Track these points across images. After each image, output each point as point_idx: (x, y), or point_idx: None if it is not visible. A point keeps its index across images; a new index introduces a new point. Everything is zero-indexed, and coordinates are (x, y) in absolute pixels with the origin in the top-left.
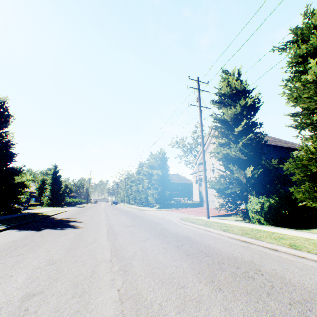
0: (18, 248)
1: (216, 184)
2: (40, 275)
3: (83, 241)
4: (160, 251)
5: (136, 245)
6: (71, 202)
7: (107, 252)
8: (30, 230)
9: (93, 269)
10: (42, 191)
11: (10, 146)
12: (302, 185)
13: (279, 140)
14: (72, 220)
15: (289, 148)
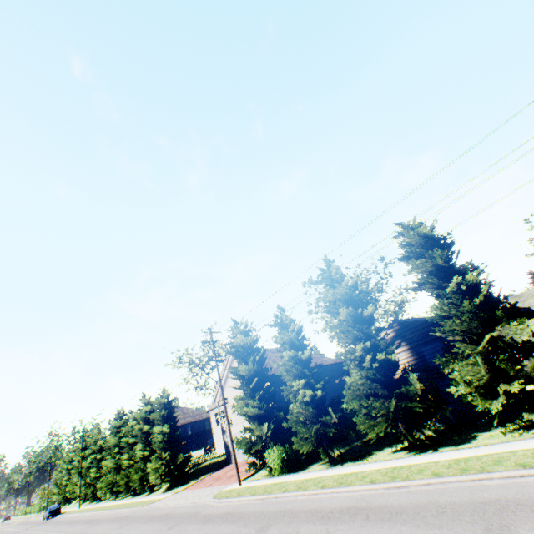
0: None
1: (243, 443)
2: None
3: None
4: (216, 528)
5: (198, 533)
6: None
7: None
8: None
9: None
10: None
11: None
12: None
13: None
14: None
15: None
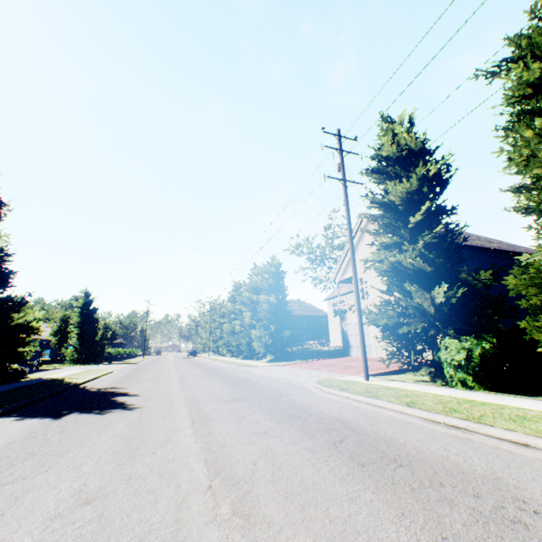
0: (14, 464)
1: (380, 316)
2: (61, 537)
3: (147, 439)
4: (303, 459)
5: (253, 445)
6: (115, 355)
7: (197, 465)
8: (41, 417)
9: (177, 513)
10: (63, 338)
11: (2, 259)
12: (540, 315)
13: (476, 237)
14: (119, 391)
15: (496, 251)
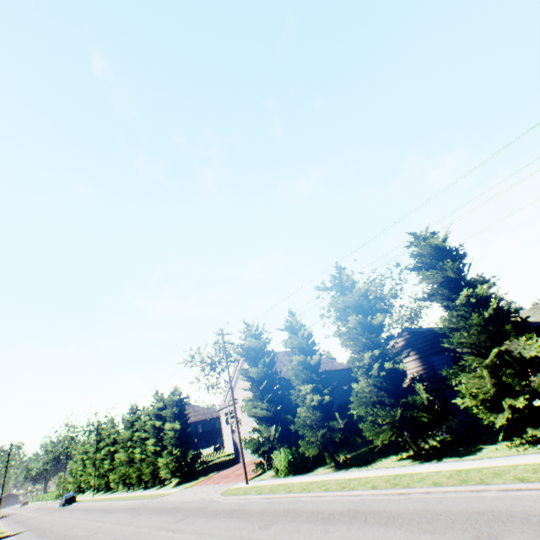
0: None
1: (251, 443)
2: None
3: None
4: (223, 522)
5: (205, 526)
6: None
7: (193, 536)
8: None
9: None
10: None
11: None
12: None
13: None
14: None
15: None
